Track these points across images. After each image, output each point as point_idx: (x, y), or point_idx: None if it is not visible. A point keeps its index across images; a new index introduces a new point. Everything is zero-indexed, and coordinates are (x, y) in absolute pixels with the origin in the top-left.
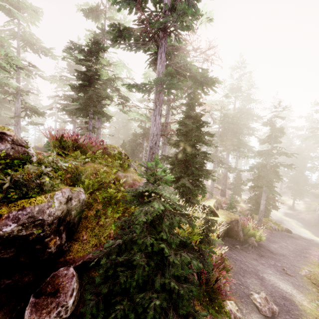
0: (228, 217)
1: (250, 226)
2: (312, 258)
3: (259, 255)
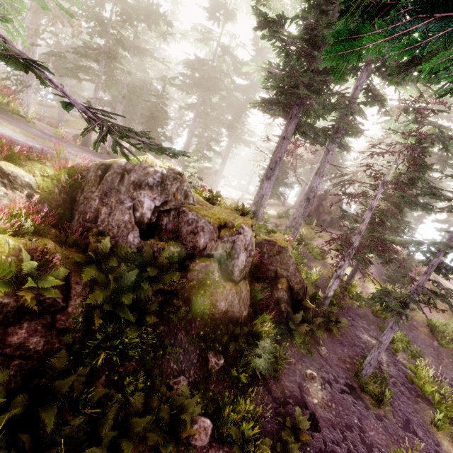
0: None
1: None
2: (63, 146)
3: None
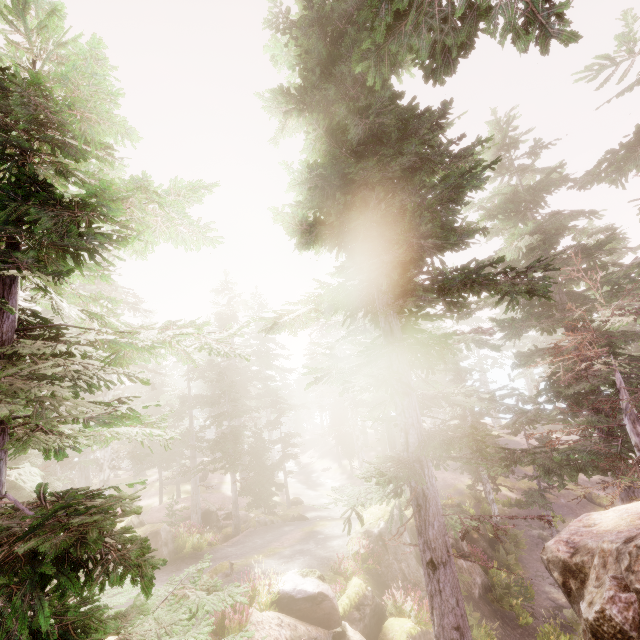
0: (144, 532)
1: (182, 532)
2: (273, 545)
3: (171, 572)
